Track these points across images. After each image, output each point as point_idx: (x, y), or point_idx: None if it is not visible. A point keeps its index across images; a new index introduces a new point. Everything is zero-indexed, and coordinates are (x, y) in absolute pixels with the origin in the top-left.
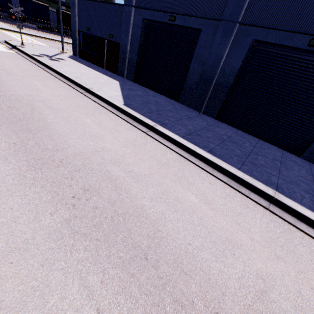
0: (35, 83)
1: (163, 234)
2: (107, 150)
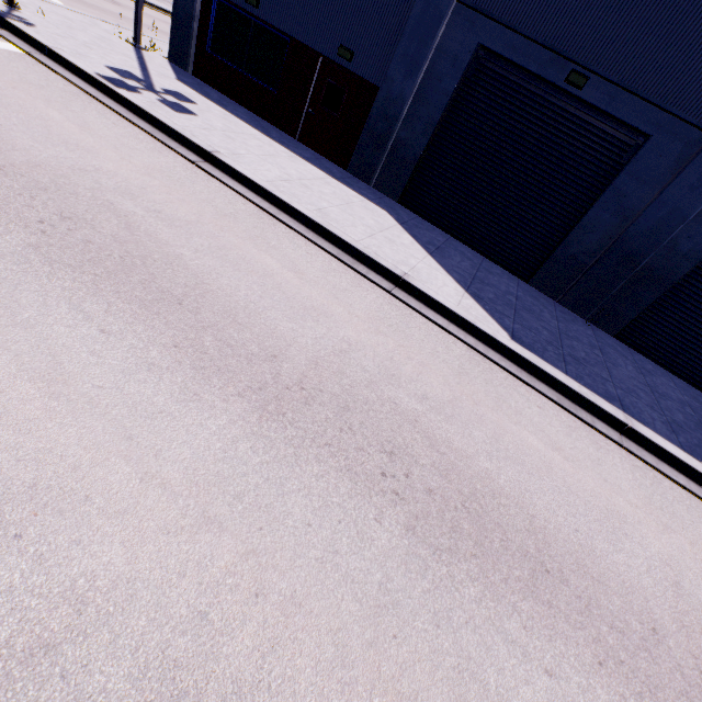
0: (272, 267)
1: None
2: (675, 566)
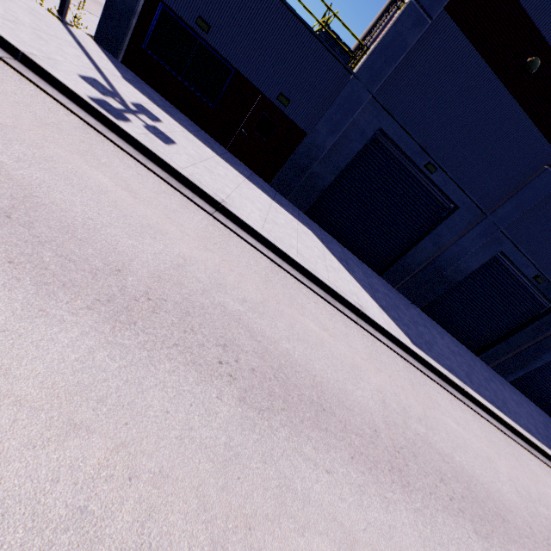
0: (318, 332)
1: None
2: (512, 479)
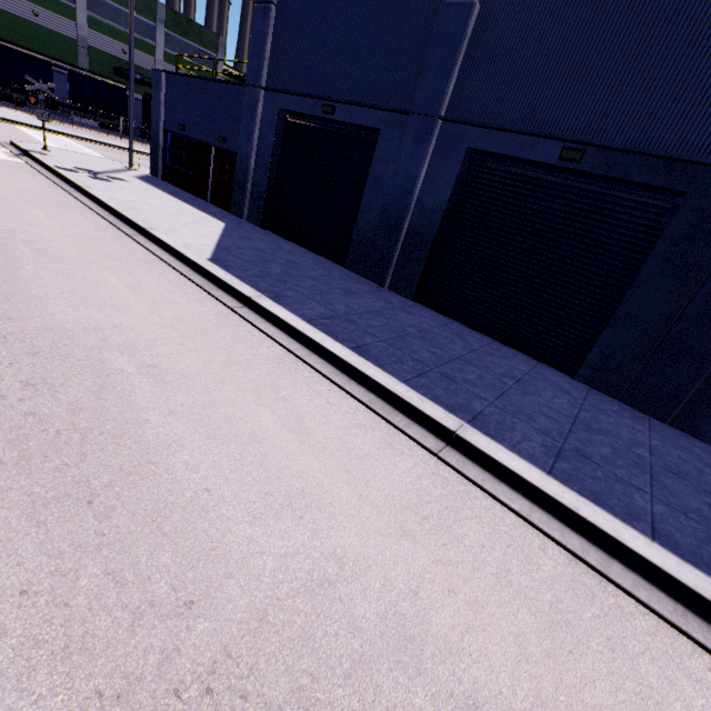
0: (33, 213)
1: (156, 469)
2: (123, 328)
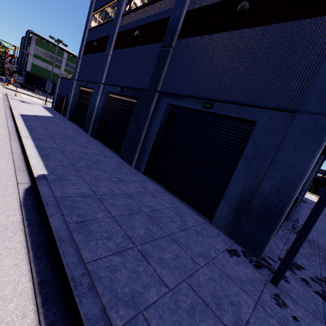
0: None
1: None
2: None
